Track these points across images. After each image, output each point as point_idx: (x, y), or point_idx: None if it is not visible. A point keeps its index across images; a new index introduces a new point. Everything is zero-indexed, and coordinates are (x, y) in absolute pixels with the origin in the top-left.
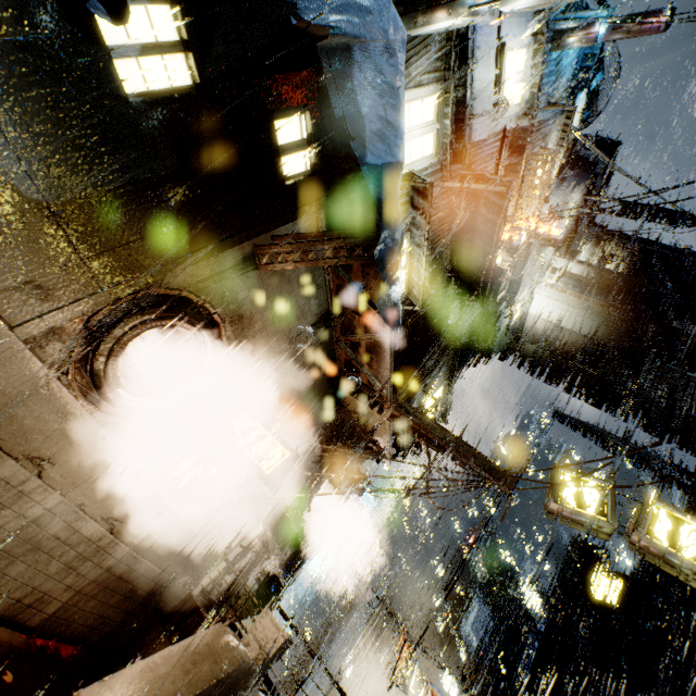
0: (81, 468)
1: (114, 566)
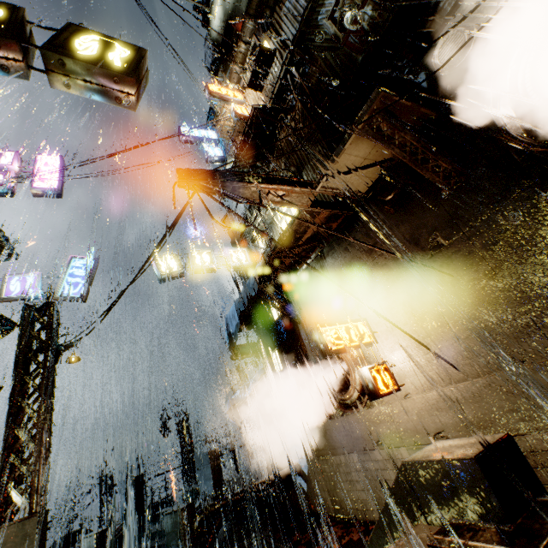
0: (389, 429)
1: None
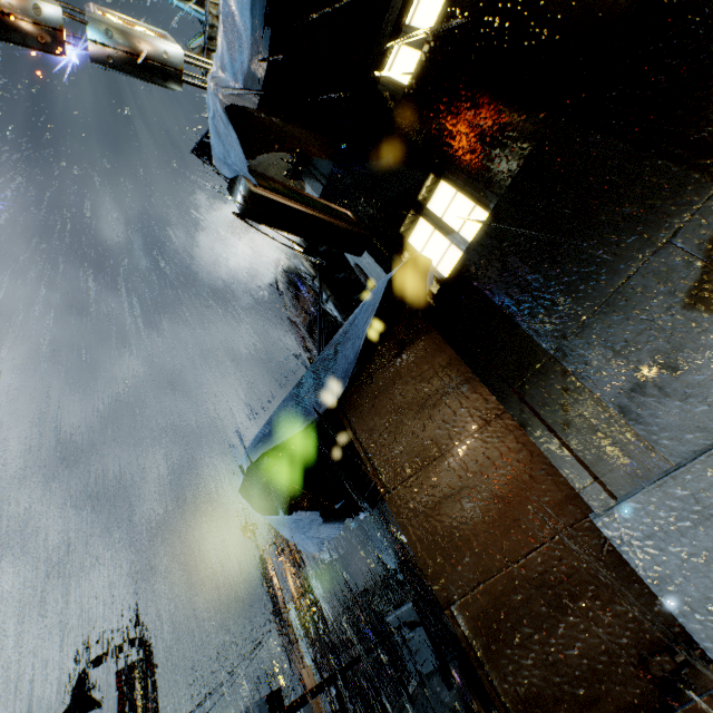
0: None
1: None
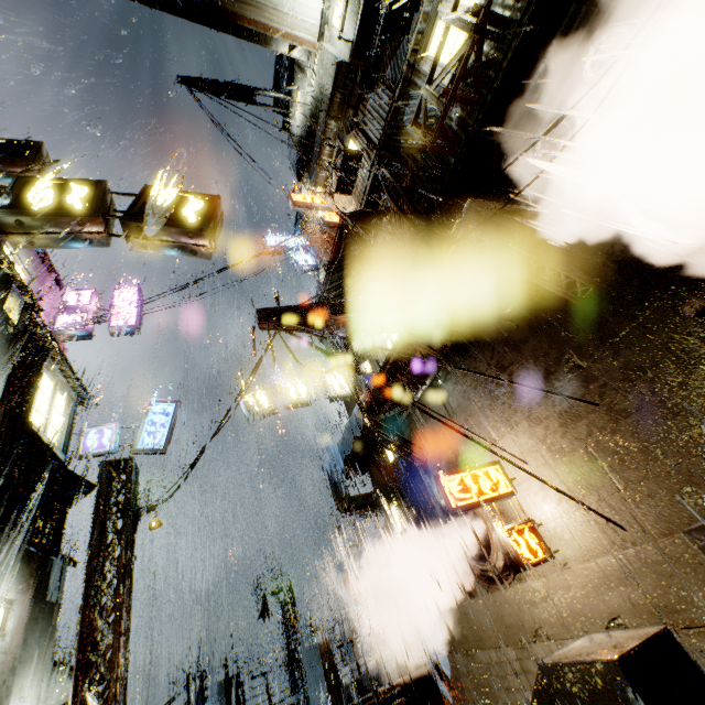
0: (549, 613)
1: (699, 662)
